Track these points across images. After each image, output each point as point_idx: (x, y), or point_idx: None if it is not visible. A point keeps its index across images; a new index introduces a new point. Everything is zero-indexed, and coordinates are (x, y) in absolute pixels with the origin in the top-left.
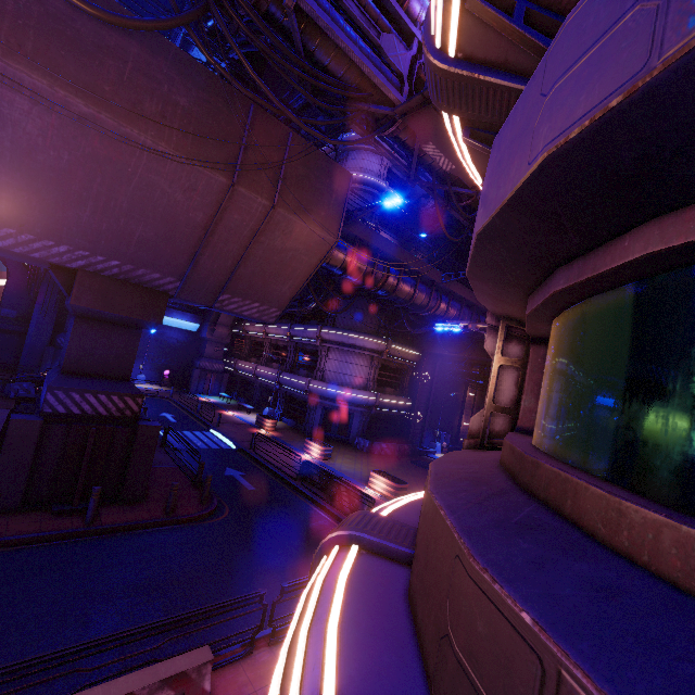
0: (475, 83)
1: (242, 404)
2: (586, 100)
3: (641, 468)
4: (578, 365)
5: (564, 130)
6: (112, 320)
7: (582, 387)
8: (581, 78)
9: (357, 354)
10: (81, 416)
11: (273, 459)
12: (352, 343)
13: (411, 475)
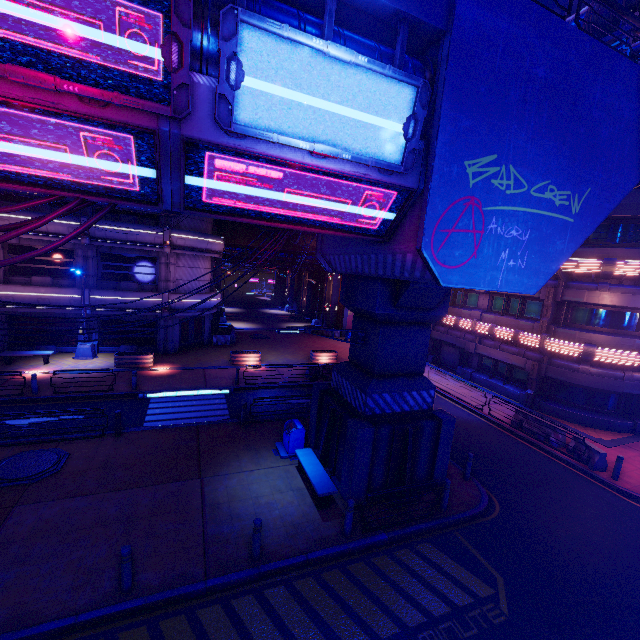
0: (610, 276)
1: (25, 354)
2: (638, 306)
3: (617, 327)
4: (607, 318)
5: (636, 307)
6: None
7: (608, 320)
8: (638, 303)
9: (206, 258)
10: None
11: (267, 381)
12: (208, 248)
13: (285, 346)
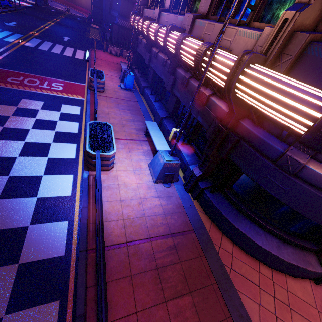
0: None
1: None
2: None
3: None
4: None
5: None
6: (128, 0)
7: None
8: None
9: None
10: (124, 27)
11: None
12: None
13: None
